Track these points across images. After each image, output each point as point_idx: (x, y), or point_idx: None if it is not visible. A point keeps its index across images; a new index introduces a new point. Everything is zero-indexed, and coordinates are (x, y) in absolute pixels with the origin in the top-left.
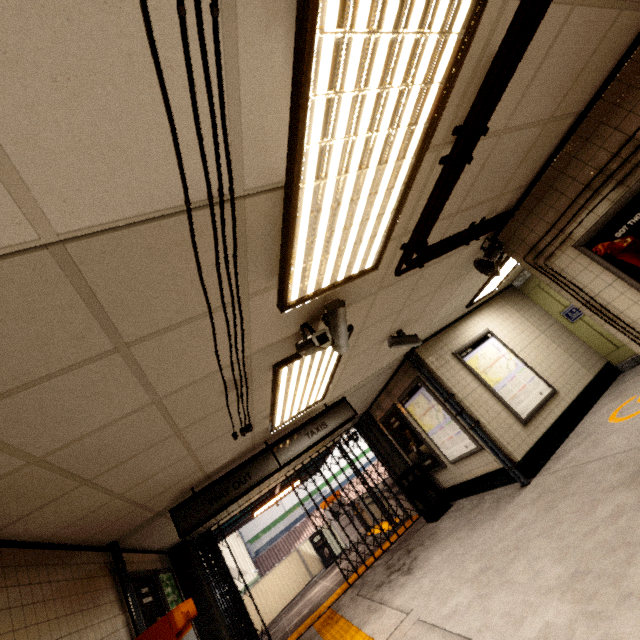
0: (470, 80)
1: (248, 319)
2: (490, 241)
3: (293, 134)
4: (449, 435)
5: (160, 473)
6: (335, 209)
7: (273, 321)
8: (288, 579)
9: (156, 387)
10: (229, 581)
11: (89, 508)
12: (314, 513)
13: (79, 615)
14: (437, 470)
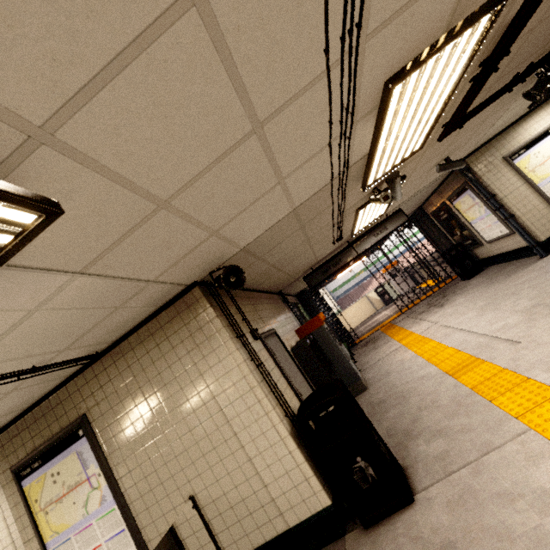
0: (490, 42)
1: (346, 199)
2: (544, 70)
3: (374, 142)
4: (488, 224)
5: (301, 263)
6: (394, 146)
7: (358, 194)
8: (361, 311)
9: (308, 234)
10: (329, 309)
11: (277, 279)
12: (376, 275)
13: (283, 315)
14: (475, 247)
